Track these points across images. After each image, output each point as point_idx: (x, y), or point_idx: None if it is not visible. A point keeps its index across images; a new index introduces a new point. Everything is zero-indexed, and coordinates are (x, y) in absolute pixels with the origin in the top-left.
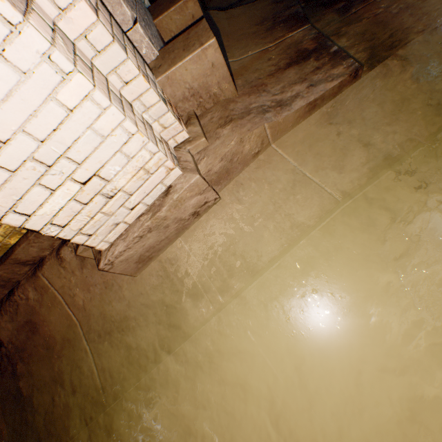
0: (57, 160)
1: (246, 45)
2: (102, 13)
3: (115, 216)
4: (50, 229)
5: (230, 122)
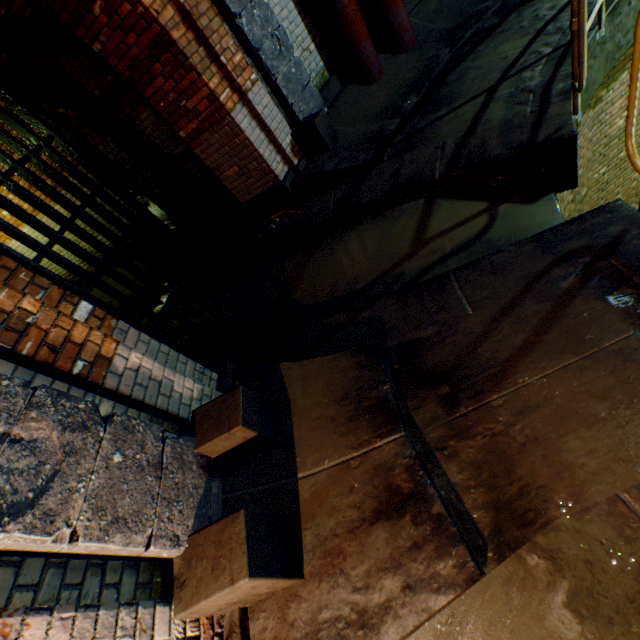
0: None
1: (322, 443)
2: None
3: None
4: None
5: None
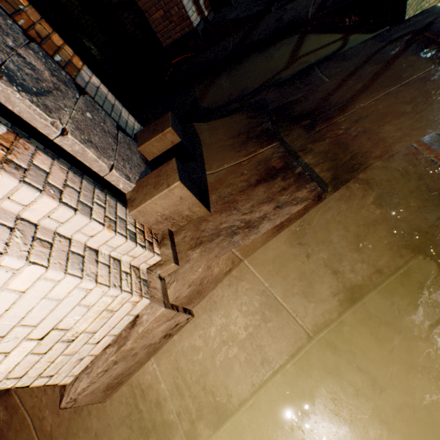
0: (11, 329)
1: (223, 157)
2: (70, 187)
3: (79, 353)
4: (5, 383)
5: (200, 245)
